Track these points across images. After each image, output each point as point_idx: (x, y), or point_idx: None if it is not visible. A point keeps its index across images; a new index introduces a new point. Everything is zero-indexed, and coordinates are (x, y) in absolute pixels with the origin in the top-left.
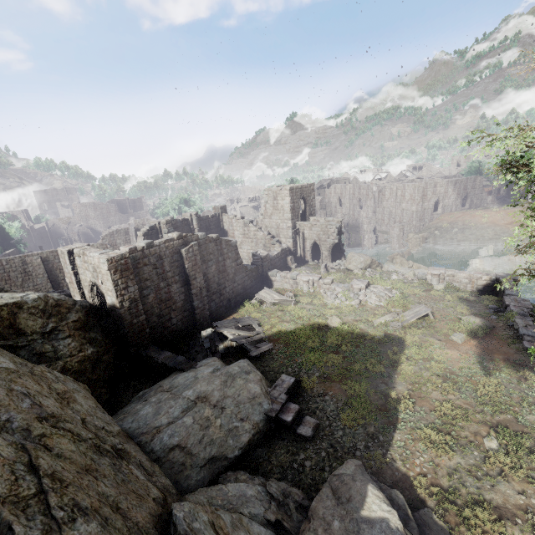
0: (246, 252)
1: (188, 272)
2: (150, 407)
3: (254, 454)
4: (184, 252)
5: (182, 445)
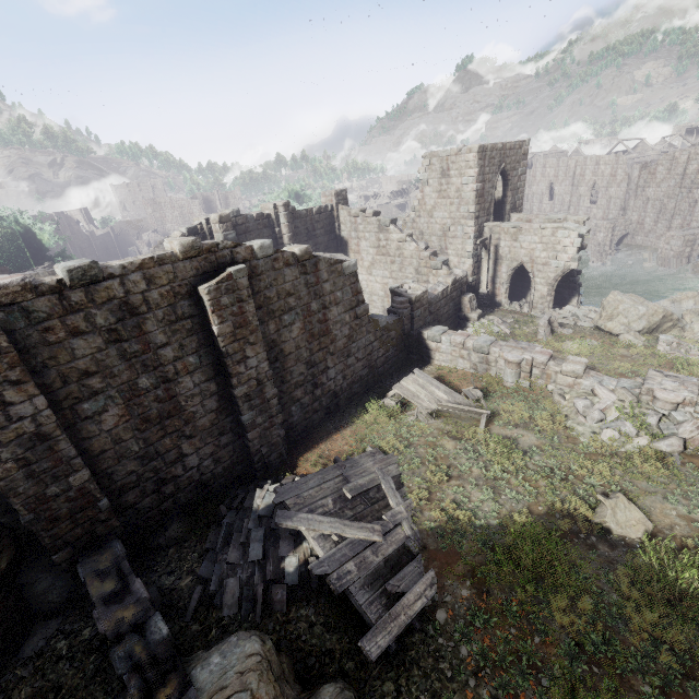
0: (379, 283)
1: (221, 346)
2: None
3: None
4: (204, 295)
5: None
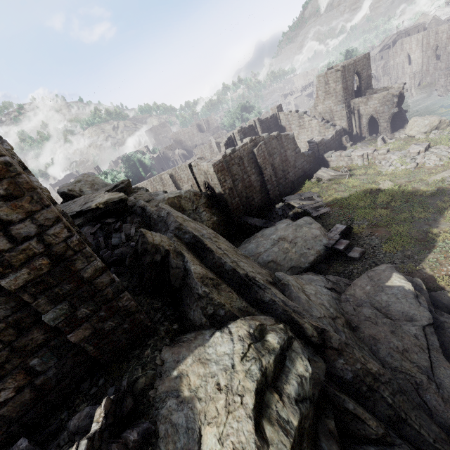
0: (303, 142)
1: (260, 165)
2: (252, 244)
3: (318, 267)
4: (255, 151)
5: (274, 260)
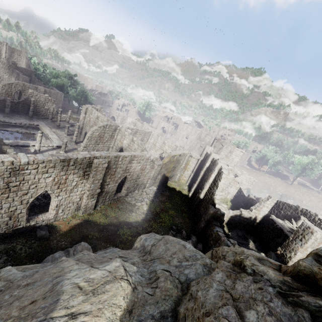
0: None
1: None
2: None
3: None
4: None
5: None
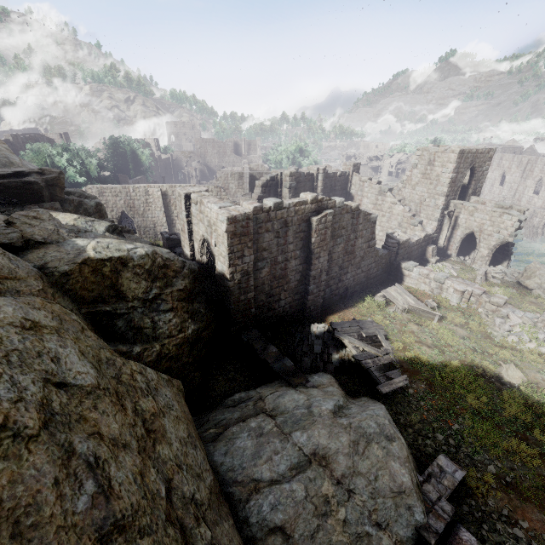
0: None
1: (312, 249)
2: (248, 437)
3: None
4: (314, 222)
5: (287, 530)
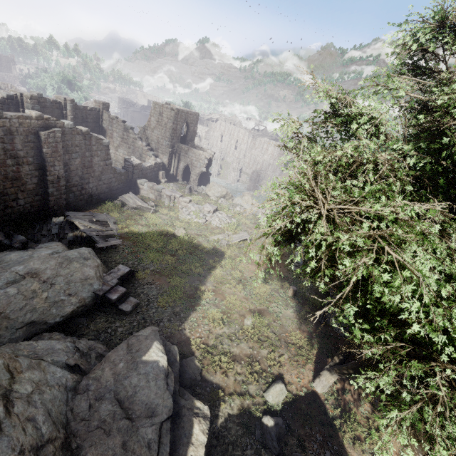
0: (121, 156)
1: (45, 157)
2: None
3: (76, 321)
4: (43, 135)
5: (0, 310)
